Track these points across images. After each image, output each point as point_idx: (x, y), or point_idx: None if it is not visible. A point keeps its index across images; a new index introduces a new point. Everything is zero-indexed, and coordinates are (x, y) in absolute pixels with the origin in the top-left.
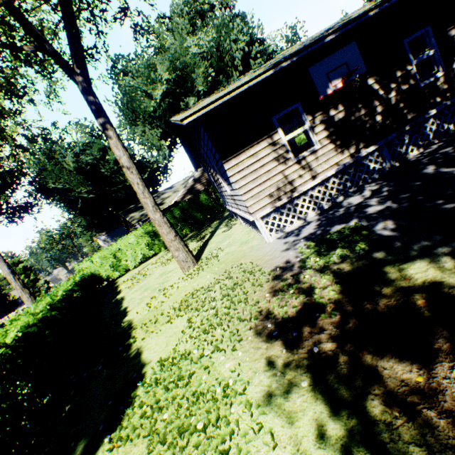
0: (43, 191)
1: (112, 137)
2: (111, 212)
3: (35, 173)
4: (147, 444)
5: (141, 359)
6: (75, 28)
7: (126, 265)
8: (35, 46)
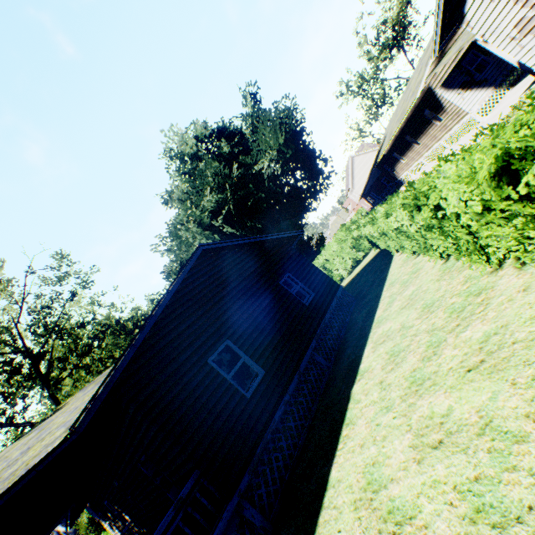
0: None
1: None
2: None
3: None
4: None
5: None
6: None
7: None
8: None
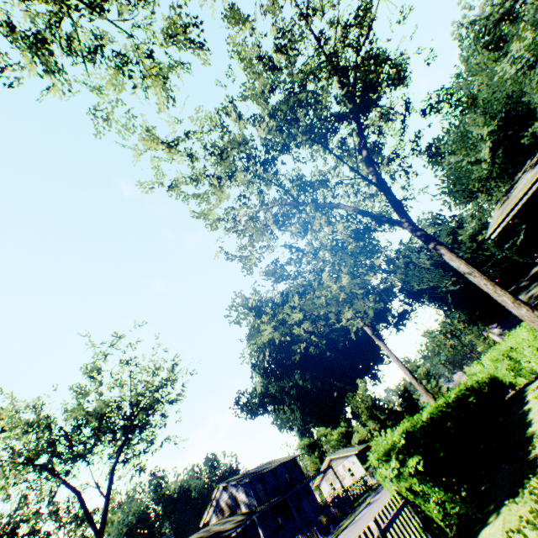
0: (411, 296)
1: (444, 254)
2: (490, 297)
3: (400, 281)
4: (529, 505)
5: (536, 461)
6: (391, 195)
7: (528, 368)
8: (376, 222)
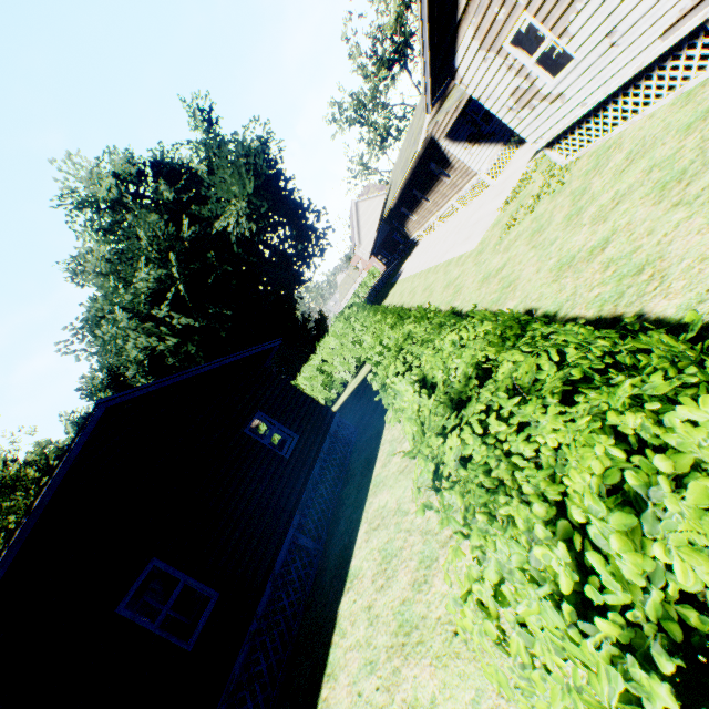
0: None
1: None
2: None
3: None
4: None
5: None
6: None
7: None
8: None
